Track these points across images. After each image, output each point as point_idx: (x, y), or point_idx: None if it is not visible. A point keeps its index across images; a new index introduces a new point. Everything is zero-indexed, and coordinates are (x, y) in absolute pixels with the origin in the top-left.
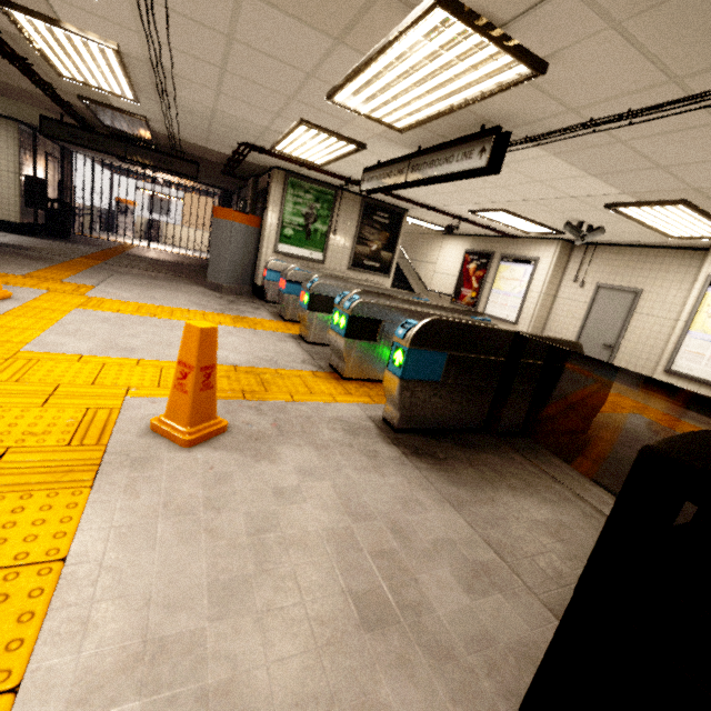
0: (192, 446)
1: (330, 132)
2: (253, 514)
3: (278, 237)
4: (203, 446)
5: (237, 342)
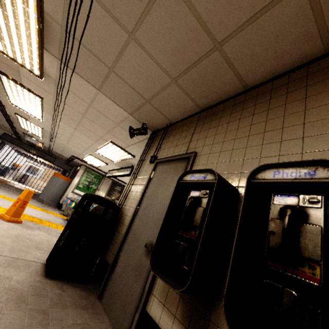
0: (8, 222)
1: (98, 158)
2: (19, 233)
3: (76, 187)
4: (12, 223)
5: (39, 213)
